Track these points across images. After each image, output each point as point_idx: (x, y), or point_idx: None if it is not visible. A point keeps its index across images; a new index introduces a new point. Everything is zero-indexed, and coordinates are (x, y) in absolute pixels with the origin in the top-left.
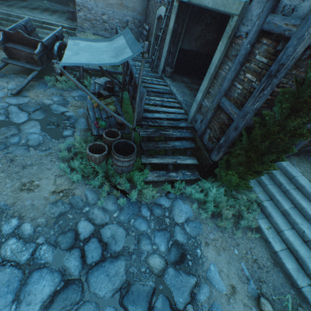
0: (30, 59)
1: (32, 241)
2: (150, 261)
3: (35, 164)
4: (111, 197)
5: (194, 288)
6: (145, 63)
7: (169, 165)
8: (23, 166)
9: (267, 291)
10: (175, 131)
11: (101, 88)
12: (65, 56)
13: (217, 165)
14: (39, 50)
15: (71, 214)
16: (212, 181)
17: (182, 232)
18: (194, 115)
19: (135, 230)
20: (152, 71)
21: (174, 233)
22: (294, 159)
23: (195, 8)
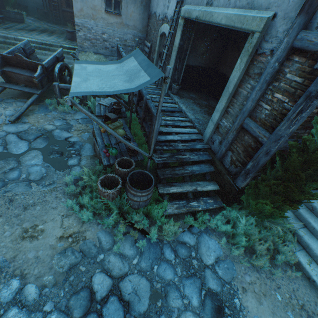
0: (29, 82)
1: (38, 309)
2: None
3: (38, 204)
4: (127, 238)
5: None
6: None
7: (189, 193)
8: (24, 207)
9: None
10: (191, 155)
11: (107, 109)
12: (73, 84)
13: (243, 191)
14: (39, 73)
15: (83, 265)
16: (239, 210)
17: (214, 276)
18: (210, 135)
19: (160, 280)
20: (158, 88)
21: (205, 280)
22: None
23: (200, 24)
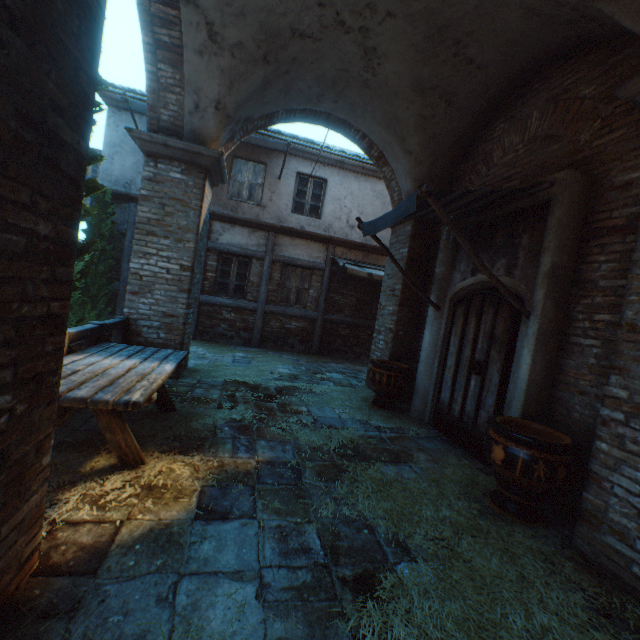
0: None
1: None
2: None
3: None
4: None
5: None
6: None
7: None
8: None
9: None
10: None
11: None
12: None
13: None
14: None
15: None
16: None
17: None
18: None
19: None
20: None
21: None
22: (202, 341)
23: None
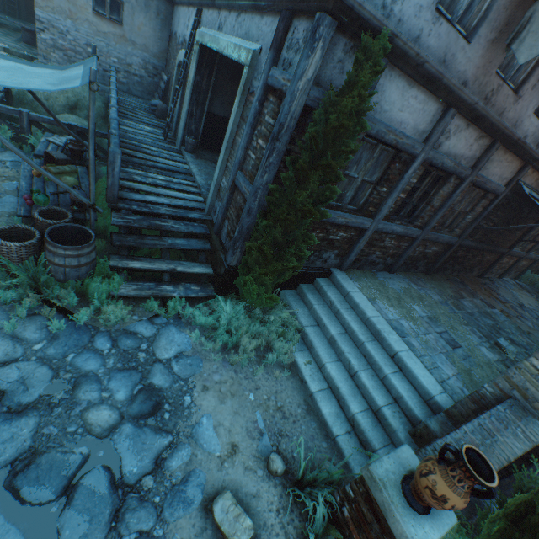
0: None
1: None
2: (91, 416)
3: None
4: (36, 319)
5: (164, 451)
6: (156, 129)
7: (165, 274)
8: None
9: (288, 447)
10: (178, 224)
11: (60, 151)
12: None
13: (237, 273)
14: None
15: None
16: (231, 299)
17: (165, 371)
18: (212, 202)
19: (74, 370)
20: (166, 141)
21: (150, 374)
22: (355, 273)
23: (228, 59)
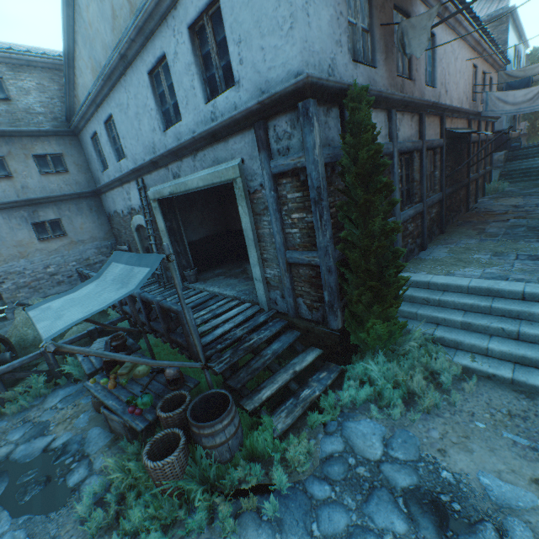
0: None
1: None
2: None
3: None
4: (244, 521)
5: None
6: (149, 287)
7: (290, 384)
8: None
9: None
10: (260, 333)
11: None
12: (42, 330)
13: (347, 332)
14: None
15: None
16: (361, 358)
17: (397, 467)
18: (267, 297)
19: None
20: (167, 288)
21: (391, 481)
22: (409, 267)
23: (179, 197)
